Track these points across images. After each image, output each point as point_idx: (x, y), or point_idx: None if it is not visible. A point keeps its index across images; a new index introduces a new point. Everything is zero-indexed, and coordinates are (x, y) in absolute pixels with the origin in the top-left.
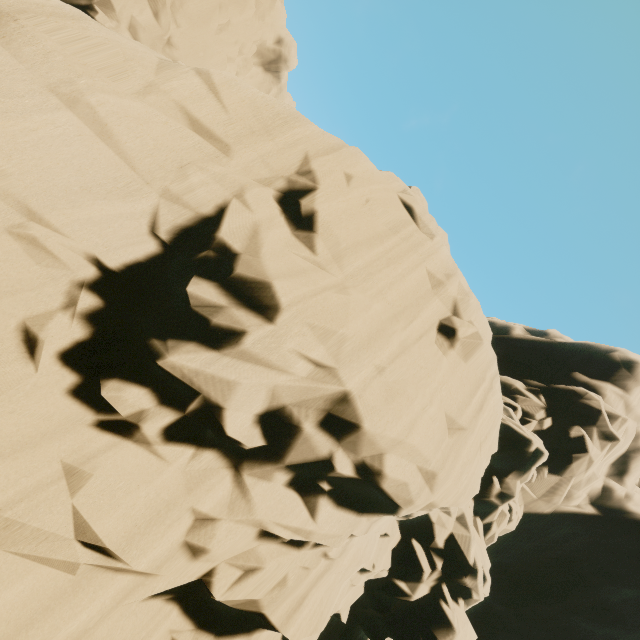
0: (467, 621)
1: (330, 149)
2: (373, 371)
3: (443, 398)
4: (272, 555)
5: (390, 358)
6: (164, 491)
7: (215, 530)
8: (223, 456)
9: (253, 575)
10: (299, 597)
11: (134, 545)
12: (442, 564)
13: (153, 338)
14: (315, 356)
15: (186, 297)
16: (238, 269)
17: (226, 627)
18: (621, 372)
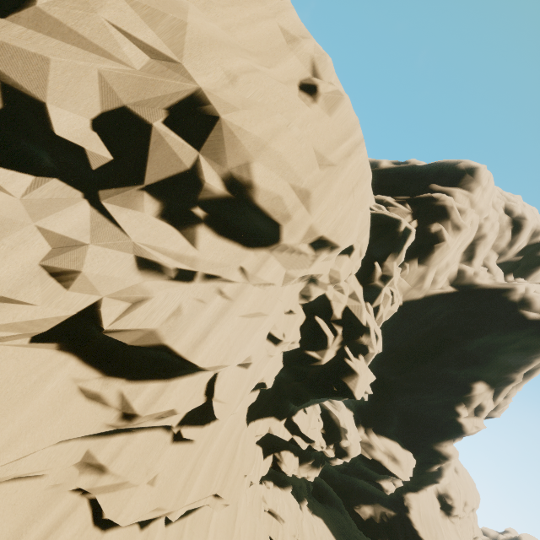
0: (367, 369)
1: None
2: (223, 78)
3: (309, 134)
4: (159, 288)
5: (241, 70)
6: None
7: (77, 254)
8: (70, 186)
9: (141, 305)
10: (202, 331)
11: None
12: (342, 330)
13: None
14: (142, 39)
15: None
16: None
17: (138, 374)
18: (466, 178)
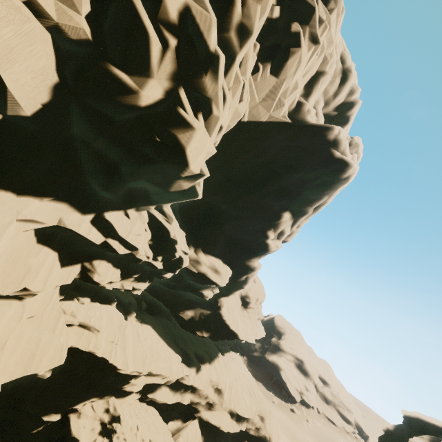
0: (207, 135)
1: None
2: None
3: None
4: None
5: None
6: None
7: None
8: None
9: None
10: None
11: None
12: (177, 45)
13: None
14: None
15: None
16: None
17: None
18: None
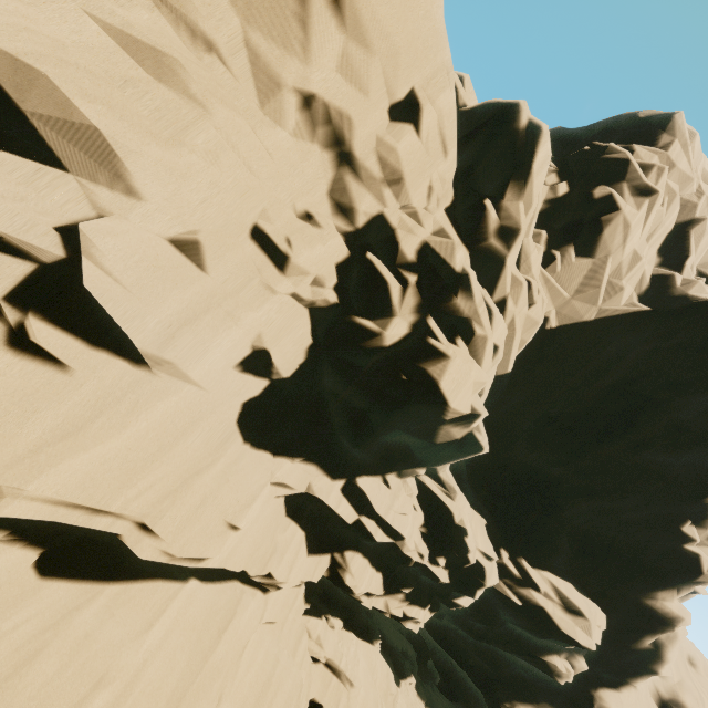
0: (472, 361)
1: None
2: None
3: None
4: None
5: None
6: None
7: None
8: None
9: None
10: None
11: None
12: (417, 280)
13: None
14: None
15: None
16: None
17: None
18: (649, 130)
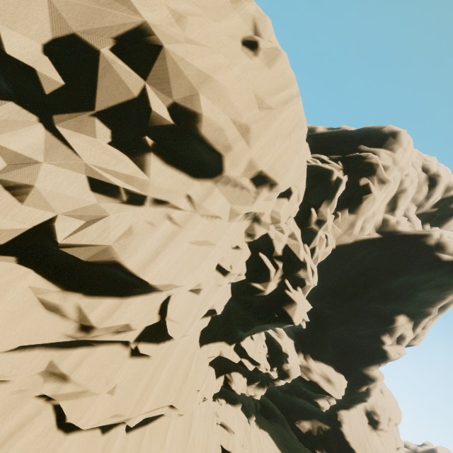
0: (304, 299)
1: None
2: (169, 17)
3: (250, 80)
4: (112, 209)
5: (186, 12)
6: None
7: (30, 170)
8: (26, 109)
9: (94, 222)
10: (153, 252)
11: None
12: (282, 265)
13: None
14: None
15: None
16: None
17: (95, 290)
18: (389, 140)
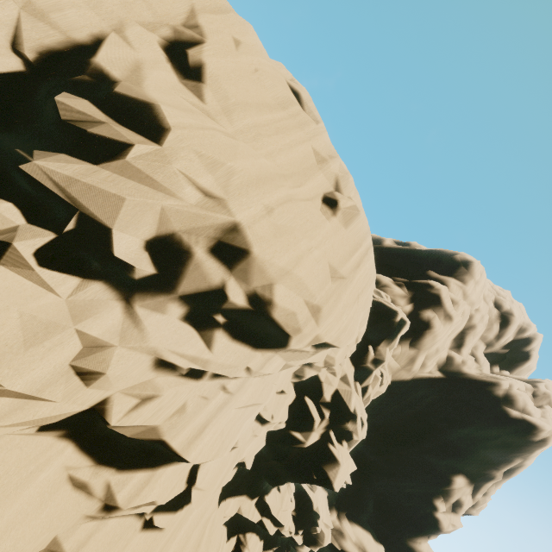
0: (349, 457)
1: (217, 9)
2: (262, 210)
3: (327, 250)
4: (170, 385)
5: (278, 202)
6: (41, 315)
7: (105, 355)
8: (112, 288)
9: (150, 402)
10: (200, 426)
11: (5, 364)
12: (329, 414)
13: (15, 147)
14: (203, 183)
15: (55, 111)
16: (116, 88)
17: (129, 462)
18: (461, 269)
